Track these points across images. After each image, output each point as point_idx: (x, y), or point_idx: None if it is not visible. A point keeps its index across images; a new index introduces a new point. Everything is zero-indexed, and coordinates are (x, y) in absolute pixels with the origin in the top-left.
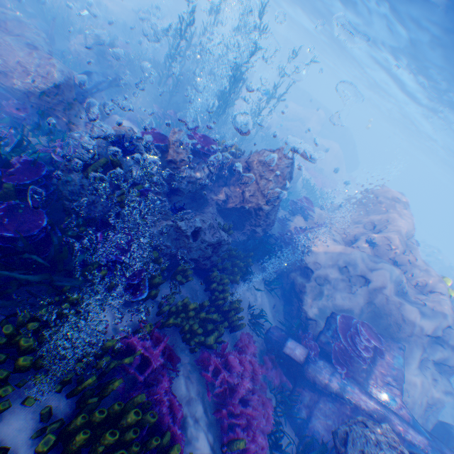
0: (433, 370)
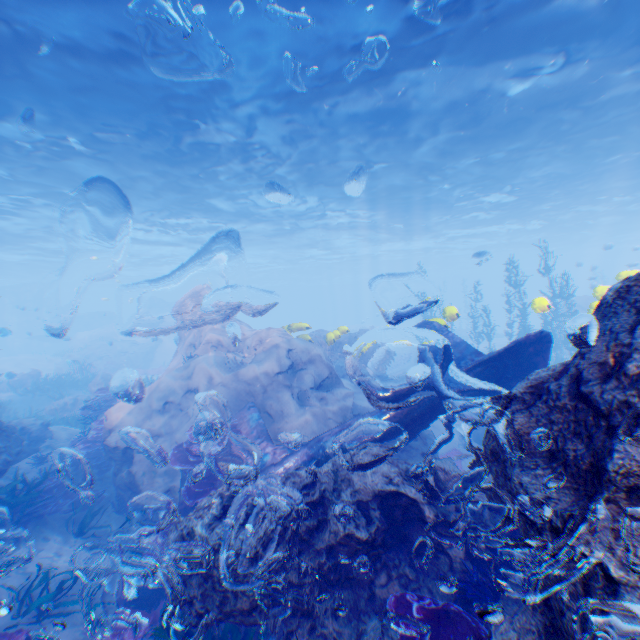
0: (317, 393)
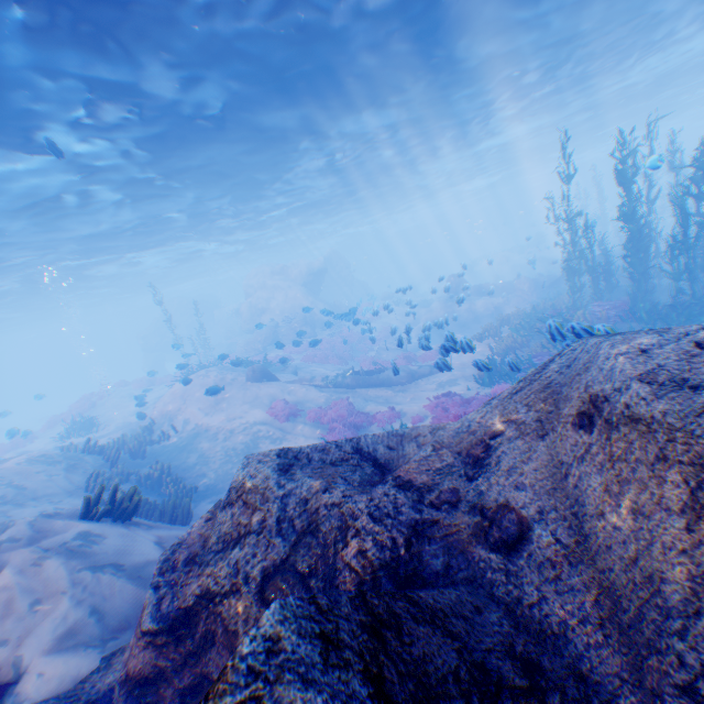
0: None
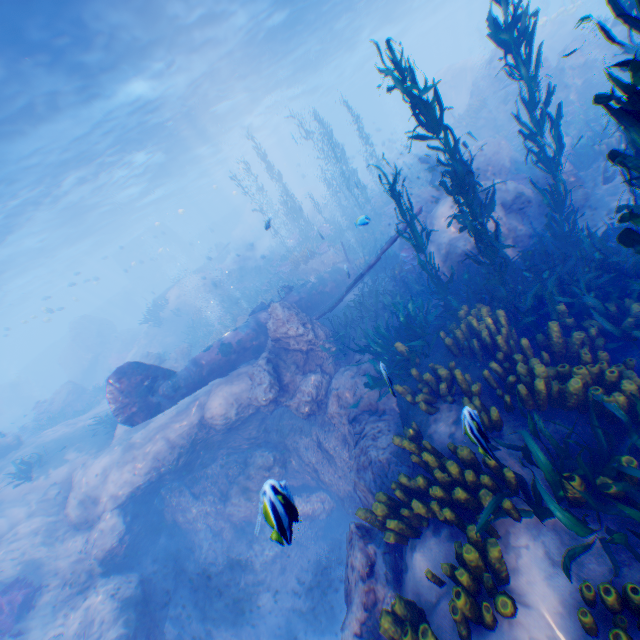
0: None
